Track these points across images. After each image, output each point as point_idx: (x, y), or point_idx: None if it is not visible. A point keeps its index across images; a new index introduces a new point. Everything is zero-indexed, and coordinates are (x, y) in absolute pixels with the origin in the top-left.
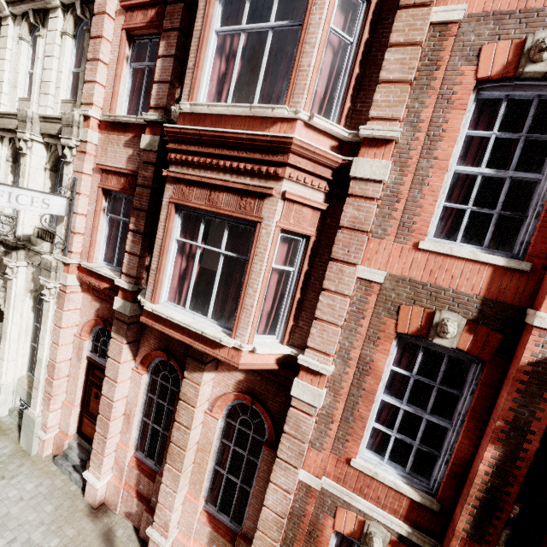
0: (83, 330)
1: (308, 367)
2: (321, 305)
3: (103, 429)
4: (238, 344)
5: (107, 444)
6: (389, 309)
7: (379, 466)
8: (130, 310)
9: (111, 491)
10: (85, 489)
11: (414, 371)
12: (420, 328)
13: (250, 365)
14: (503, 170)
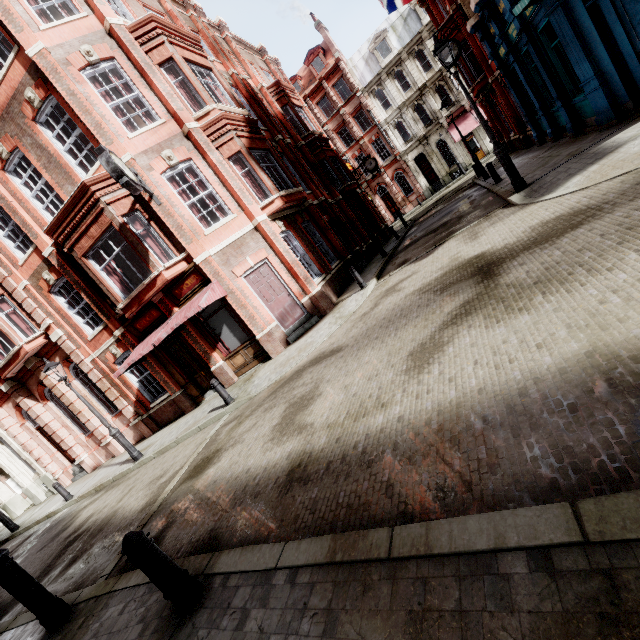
0: (20, 421)
1: (47, 329)
2: (26, 308)
3: (58, 438)
4: (18, 345)
5: (66, 441)
6: (40, 289)
7: (94, 331)
8: (8, 385)
9: (93, 458)
10: (85, 469)
11: (66, 296)
12: (48, 285)
13: (33, 348)
14: (9, 226)
